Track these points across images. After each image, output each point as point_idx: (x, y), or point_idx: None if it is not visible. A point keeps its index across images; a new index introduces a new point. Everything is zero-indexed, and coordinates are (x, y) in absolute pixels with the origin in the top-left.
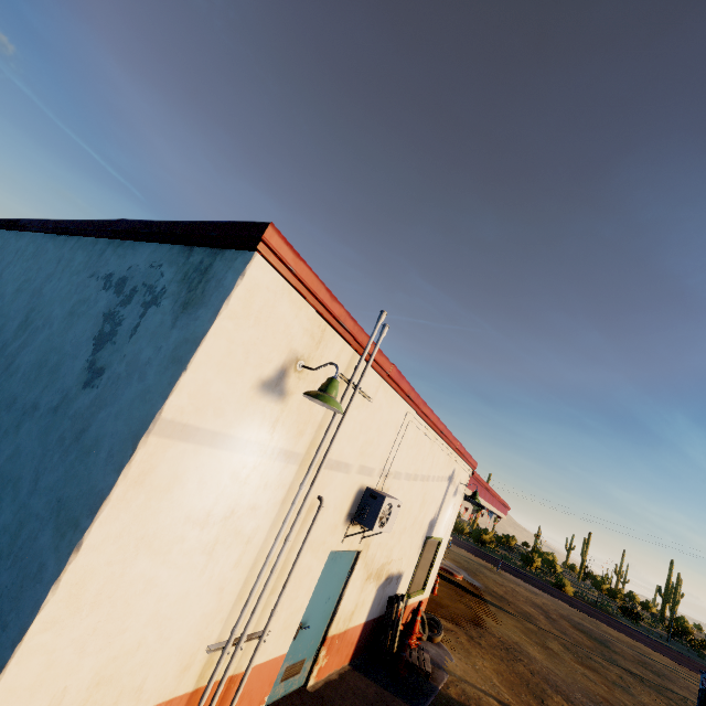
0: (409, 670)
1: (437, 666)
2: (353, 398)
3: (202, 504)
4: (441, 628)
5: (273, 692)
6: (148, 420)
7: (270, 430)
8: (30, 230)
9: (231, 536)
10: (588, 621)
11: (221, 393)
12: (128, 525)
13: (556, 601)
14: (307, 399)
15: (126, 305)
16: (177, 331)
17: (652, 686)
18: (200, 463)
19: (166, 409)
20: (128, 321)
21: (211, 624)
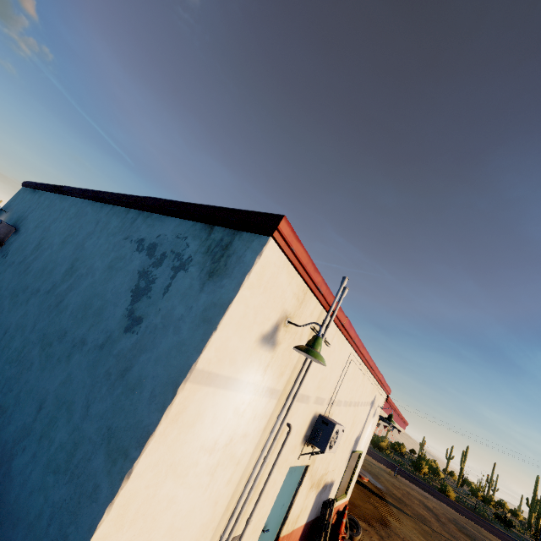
0: None
1: None
2: None
3: (212, 435)
4: (360, 528)
5: None
6: (185, 370)
7: (263, 373)
8: (72, 195)
9: (227, 459)
10: (471, 526)
11: (235, 346)
12: (163, 455)
13: (443, 505)
14: (288, 347)
15: (157, 266)
16: (205, 295)
17: None
18: (215, 402)
19: (199, 361)
20: (160, 280)
21: (205, 532)
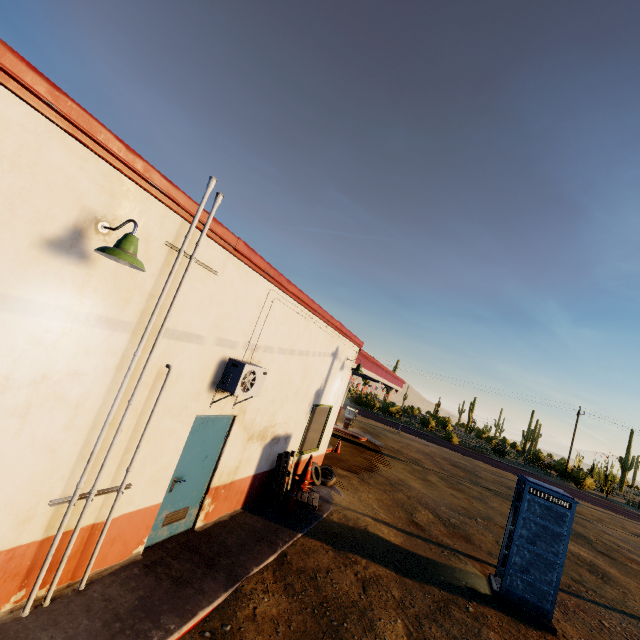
0: (299, 506)
1: (326, 502)
2: (188, 268)
3: None
4: (334, 474)
5: (155, 535)
6: None
7: (77, 295)
8: None
9: (50, 401)
10: (465, 460)
11: None
12: None
13: (442, 449)
14: (124, 266)
15: None
16: None
17: (503, 496)
18: None
19: None
20: None
21: (48, 482)
